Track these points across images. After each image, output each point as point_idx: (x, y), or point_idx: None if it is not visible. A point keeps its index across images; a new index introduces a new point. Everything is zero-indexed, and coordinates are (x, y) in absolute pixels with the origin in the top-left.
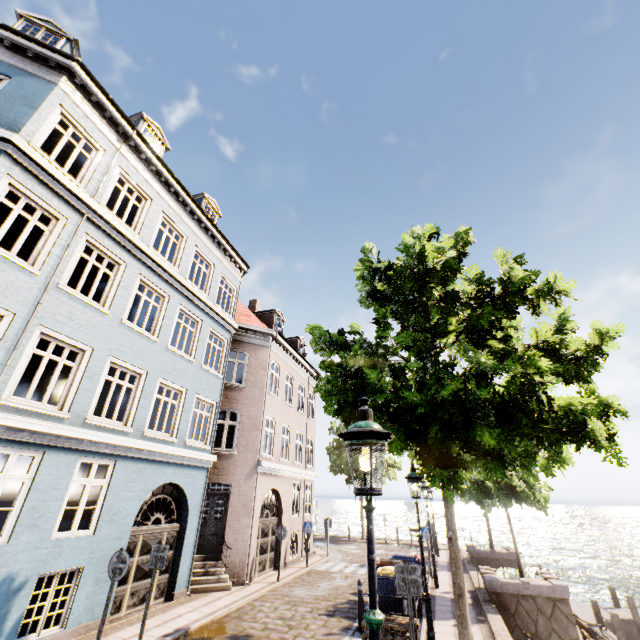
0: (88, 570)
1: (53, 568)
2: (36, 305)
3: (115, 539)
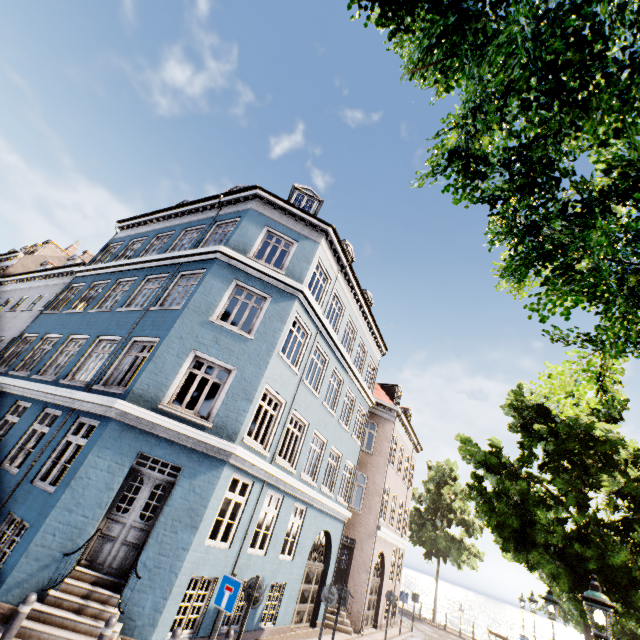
0: (287, 586)
1: (276, 579)
2: (294, 395)
3: (299, 567)
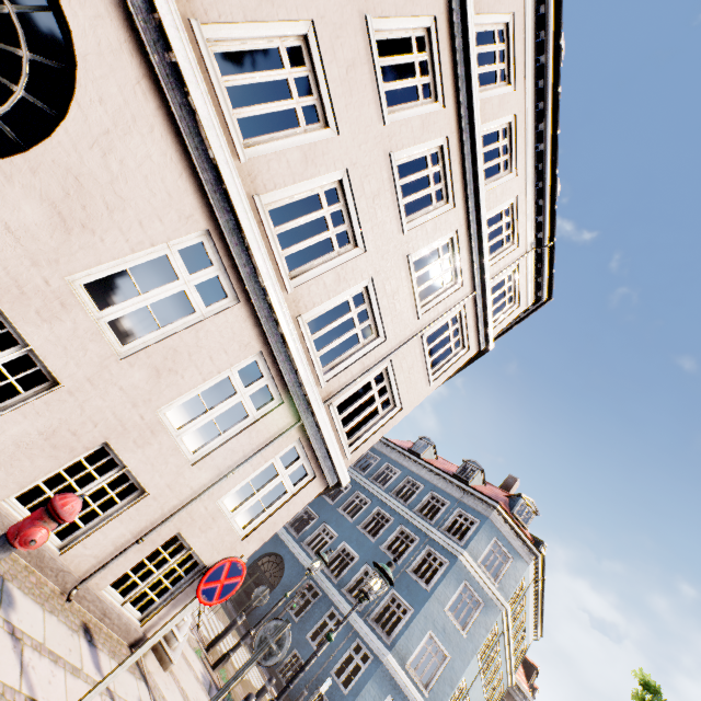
0: None
1: None
2: (472, 682)
3: None
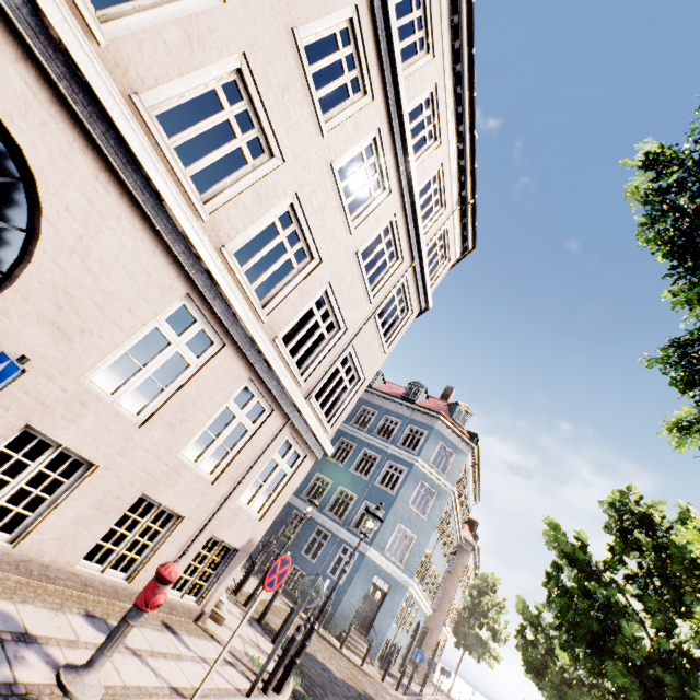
0: (401, 648)
1: (400, 644)
2: (433, 548)
3: (407, 639)
